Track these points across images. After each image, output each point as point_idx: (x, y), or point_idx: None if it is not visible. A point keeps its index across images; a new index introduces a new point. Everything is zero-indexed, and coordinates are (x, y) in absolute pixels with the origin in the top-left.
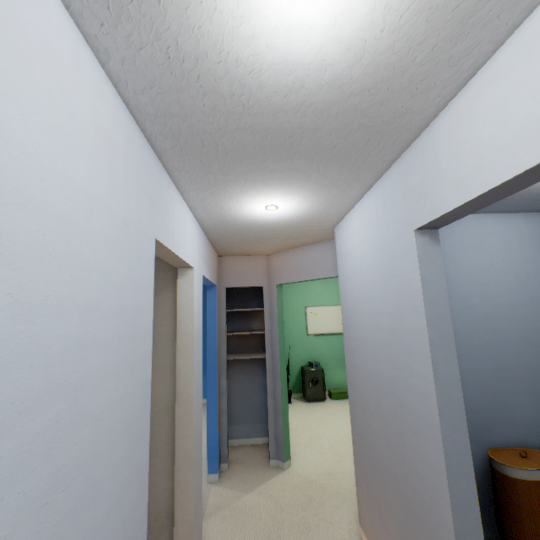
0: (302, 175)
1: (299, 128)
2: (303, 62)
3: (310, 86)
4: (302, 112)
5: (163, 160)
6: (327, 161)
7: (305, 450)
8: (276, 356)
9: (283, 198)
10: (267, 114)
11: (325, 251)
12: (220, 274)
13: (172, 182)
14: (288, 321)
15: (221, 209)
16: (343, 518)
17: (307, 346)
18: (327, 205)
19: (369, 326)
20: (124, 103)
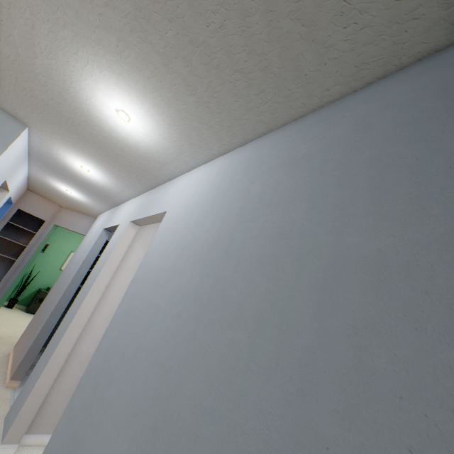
0: (84, 191)
1: (83, 182)
2: (85, 175)
3: (87, 179)
4: (84, 180)
5: (30, 156)
6: (93, 193)
7: (4, 326)
8: (25, 261)
9: (76, 192)
10: (74, 174)
11: (92, 222)
12: (21, 199)
13: (28, 160)
14: (52, 255)
15: (45, 178)
16: (6, 347)
17: (55, 277)
18: (95, 205)
19: (78, 257)
20: (29, 146)
